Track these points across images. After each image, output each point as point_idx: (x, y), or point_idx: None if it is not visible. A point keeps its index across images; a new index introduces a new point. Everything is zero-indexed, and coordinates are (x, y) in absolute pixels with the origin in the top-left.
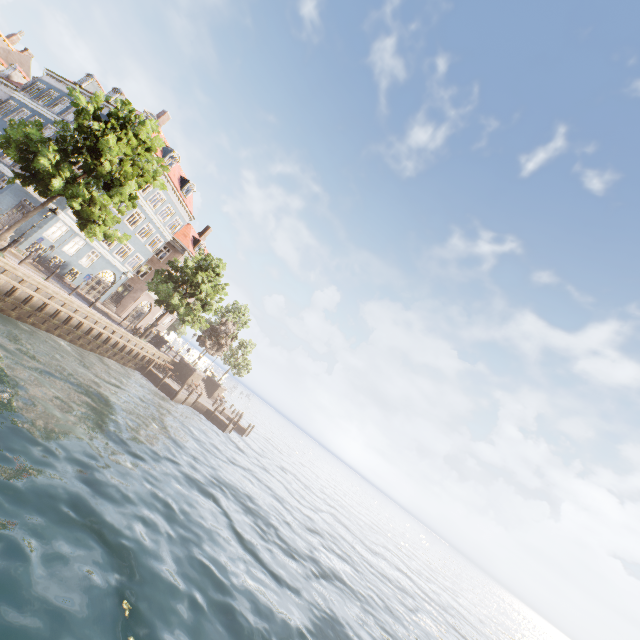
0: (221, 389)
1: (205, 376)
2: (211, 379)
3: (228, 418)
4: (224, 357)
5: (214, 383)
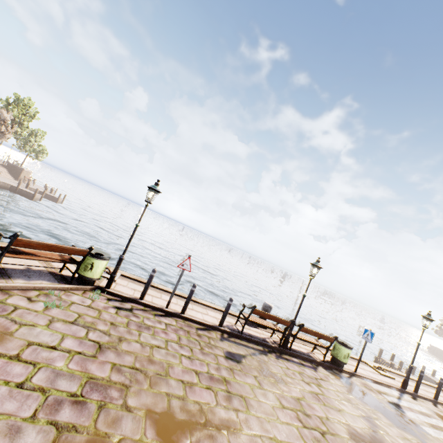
0: (26, 172)
1: (5, 163)
2: (12, 165)
3: (40, 193)
4: (18, 146)
5: (16, 168)
